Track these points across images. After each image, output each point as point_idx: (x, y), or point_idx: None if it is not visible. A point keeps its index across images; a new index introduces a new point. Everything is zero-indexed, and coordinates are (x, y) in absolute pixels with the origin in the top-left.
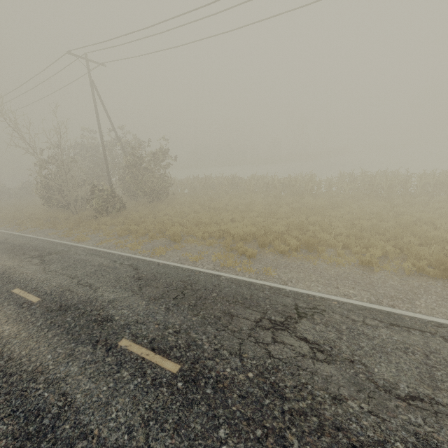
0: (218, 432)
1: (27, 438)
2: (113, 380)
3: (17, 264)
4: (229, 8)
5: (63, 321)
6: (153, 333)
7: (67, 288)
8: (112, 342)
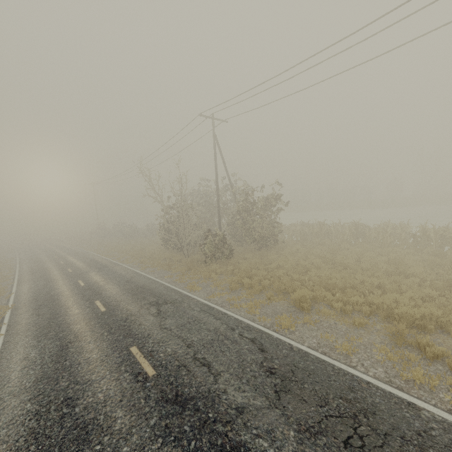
0: None
1: None
2: None
3: (137, 311)
4: (382, 29)
5: (180, 430)
6: None
7: (183, 361)
8: None
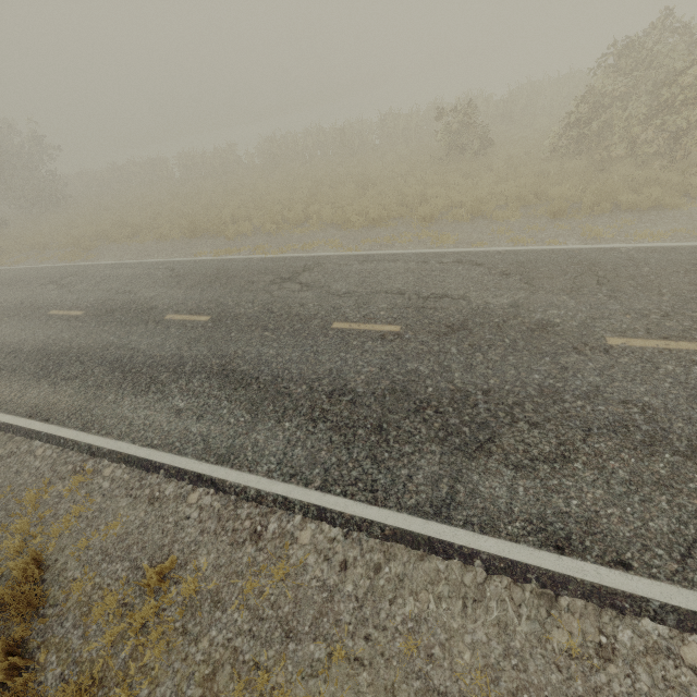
0: None
1: None
2: None
3: None
4: None
5: None
6: None
7: None
8: None
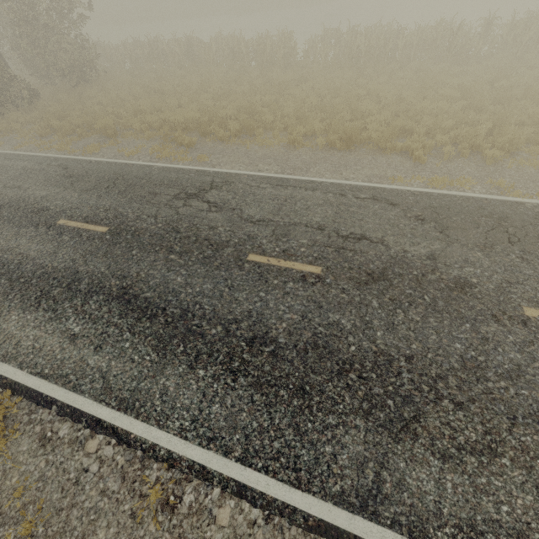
0: (132, 252)
1: (2, 275)
2: (57, 242)
3: None
4: None
5: (1, 216)
6: (87, 213)
7: None
8: (51, 223)
